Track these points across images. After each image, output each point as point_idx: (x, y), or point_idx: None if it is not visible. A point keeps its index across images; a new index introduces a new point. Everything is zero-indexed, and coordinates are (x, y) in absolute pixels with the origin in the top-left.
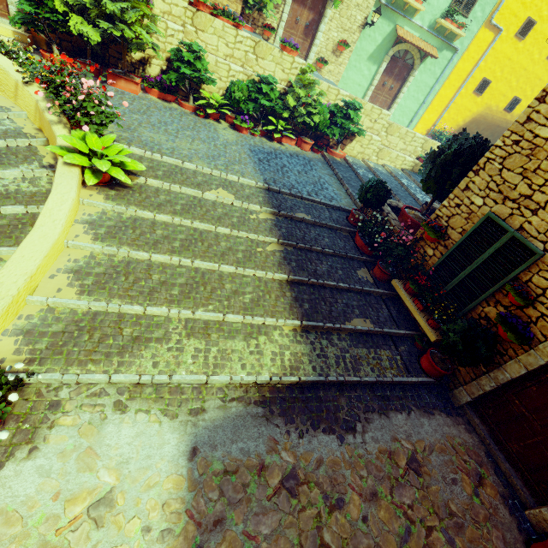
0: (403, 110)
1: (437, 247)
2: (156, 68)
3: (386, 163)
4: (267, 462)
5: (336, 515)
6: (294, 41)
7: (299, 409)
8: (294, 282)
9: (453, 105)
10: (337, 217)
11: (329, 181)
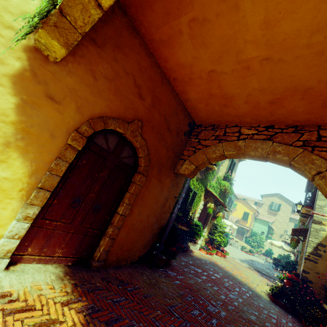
0: None
1: None
2: (262, 252)
3: None
4: None
5: None
6: None
7: None
8: None
9: None
10: None
11: None
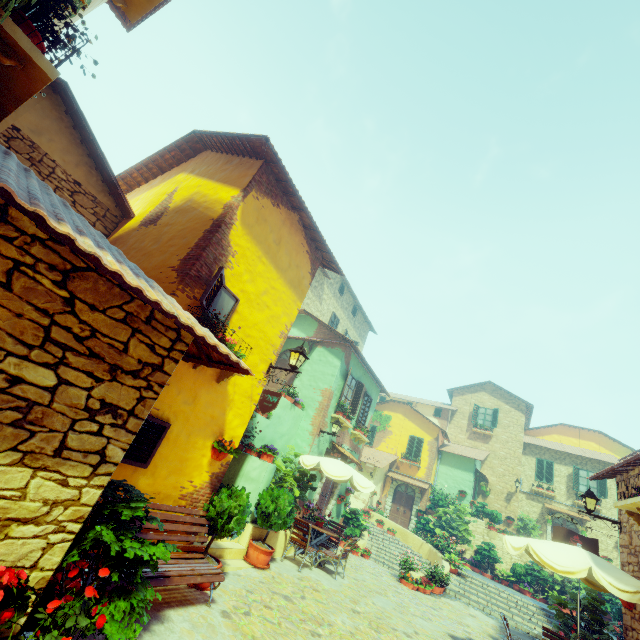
0: None
1: None
2: (468, 555)
3: None
4: None
5: None
6: None
7: None
8: None
9: None
10: None
11: None
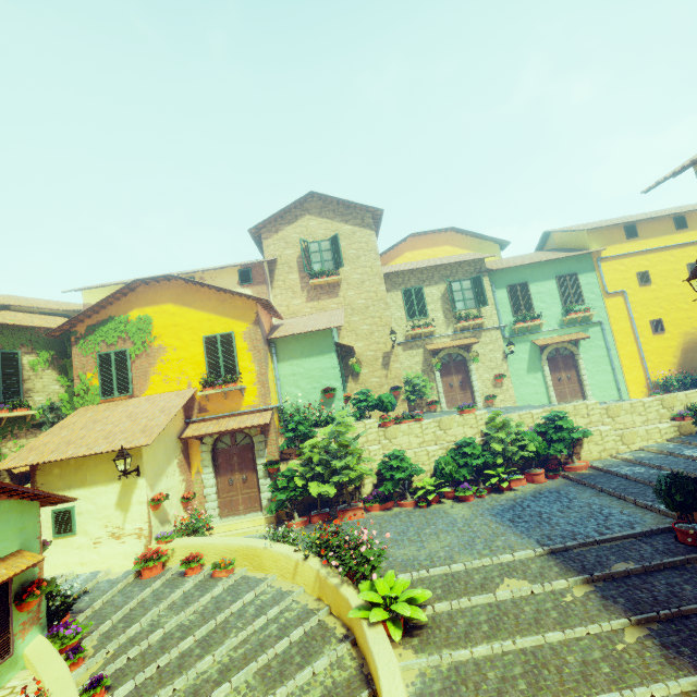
0: (599, 385)
1: None
2: (368, 485)
3: (642, 445)
4: None
5: None
6: (457, 398)
7: None
8: None
9: (646, 354)
10: (663, 544)
11: (603, 503)
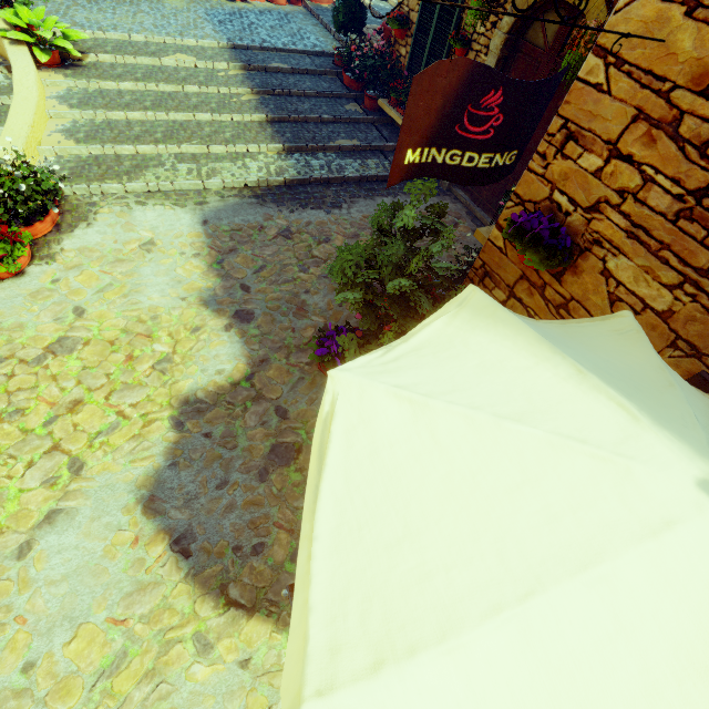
0: None
1: (407, 42)
2: None
3: None
4: (265, 225)
5: (323, 245)
6: None
7: (289, 199)
8: (276, 122)
9: None
10: (321, 62)
11: (312, 31)
